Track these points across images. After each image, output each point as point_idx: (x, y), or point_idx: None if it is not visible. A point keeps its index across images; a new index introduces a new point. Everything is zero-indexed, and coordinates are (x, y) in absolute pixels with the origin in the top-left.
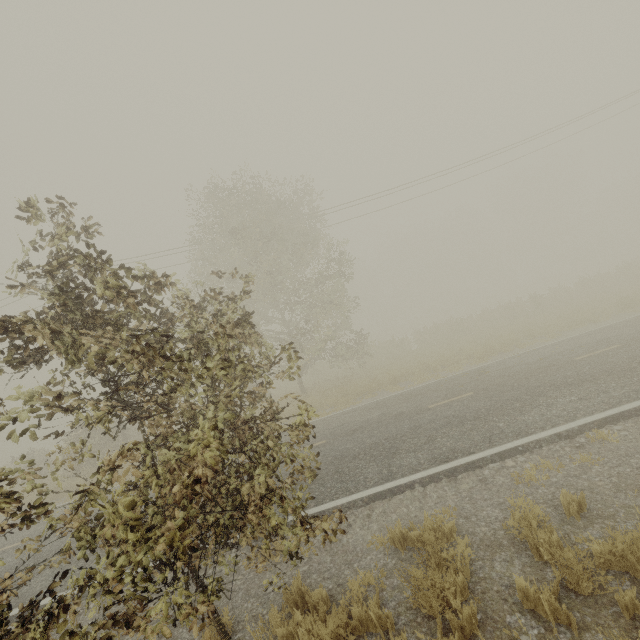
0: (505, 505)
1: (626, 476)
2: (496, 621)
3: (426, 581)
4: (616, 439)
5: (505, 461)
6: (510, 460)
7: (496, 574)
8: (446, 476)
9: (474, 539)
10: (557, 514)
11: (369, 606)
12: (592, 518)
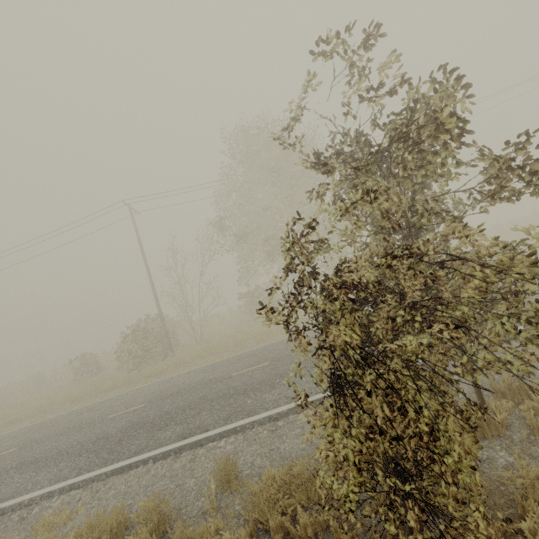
0: None
1: None
2: None
3: None
4: None
5: None
6: None
7: None
8: None
9: None
10: None
11: None
12: None
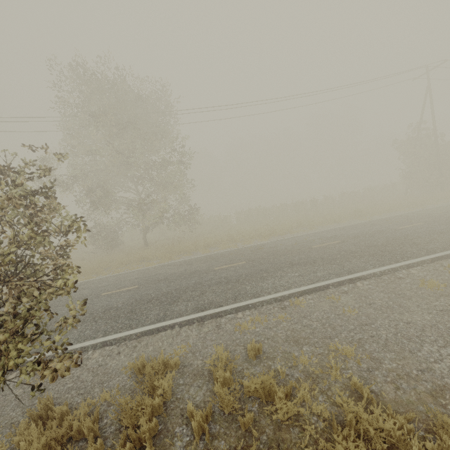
0: (221, 345)
1: (296, 331)
2: (169, 431)
3: (131, 404)
4: (303, 305)
5: (238, 313)
6: (241, 313)
7: (188, 396)
8: (198, 321)
9: (189, 369)
10: (245, 354)
11: (86, 421)
12: (262, 359)
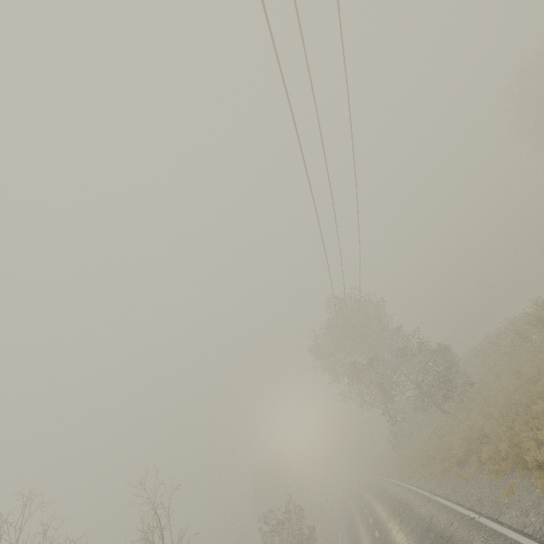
0: None
1: None
2: None
3: None
4: None
5: None
6: None
7: None
8: None
9: None
10: None
11: None
12: None
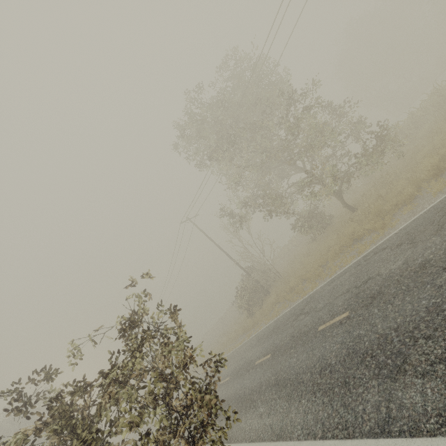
0: None
1: None
2: None
3: None
4: None
5: None
6: None
7: None
8: None
9: None
10: None
11: None
12: None
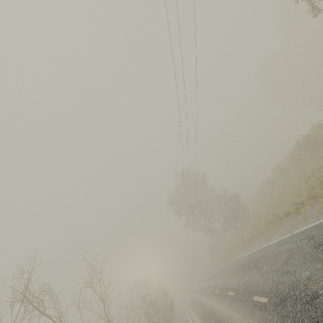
0: None
1: None
2: None
3: None
4: None
5: None
6: None
7: None
8: None
9: None
10: None
11: None
12: None
